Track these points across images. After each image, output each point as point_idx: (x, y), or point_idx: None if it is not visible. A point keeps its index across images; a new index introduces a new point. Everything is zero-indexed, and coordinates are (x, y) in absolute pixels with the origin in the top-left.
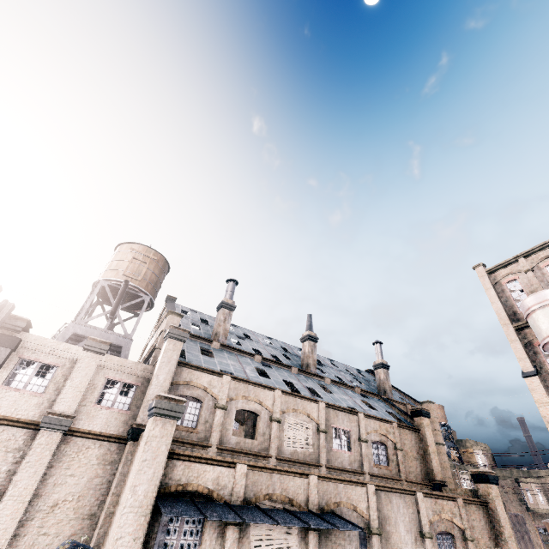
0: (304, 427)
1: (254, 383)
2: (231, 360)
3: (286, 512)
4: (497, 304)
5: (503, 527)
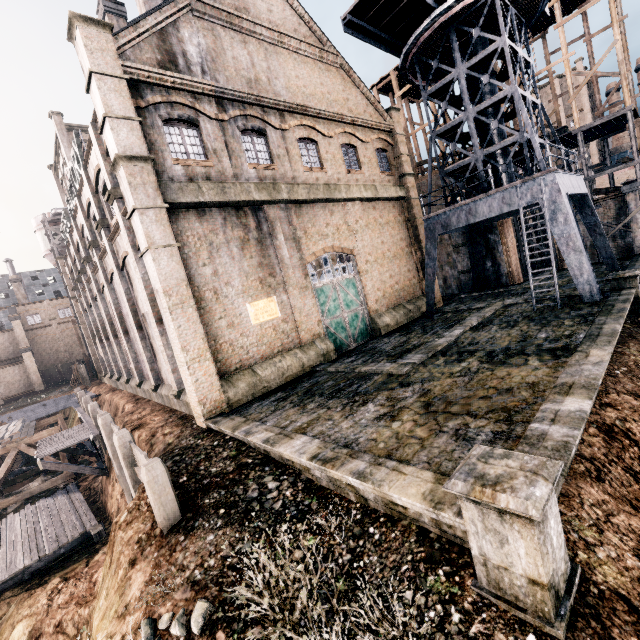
0: None
1: None
2: None
3: None
4: None
5: (28, 370)
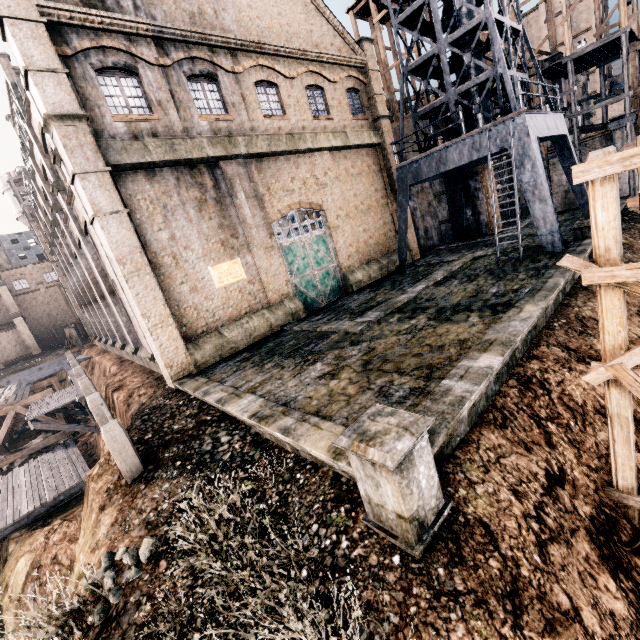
0: None
1: None
2: None
3: None
4: None
5: (22, 335)
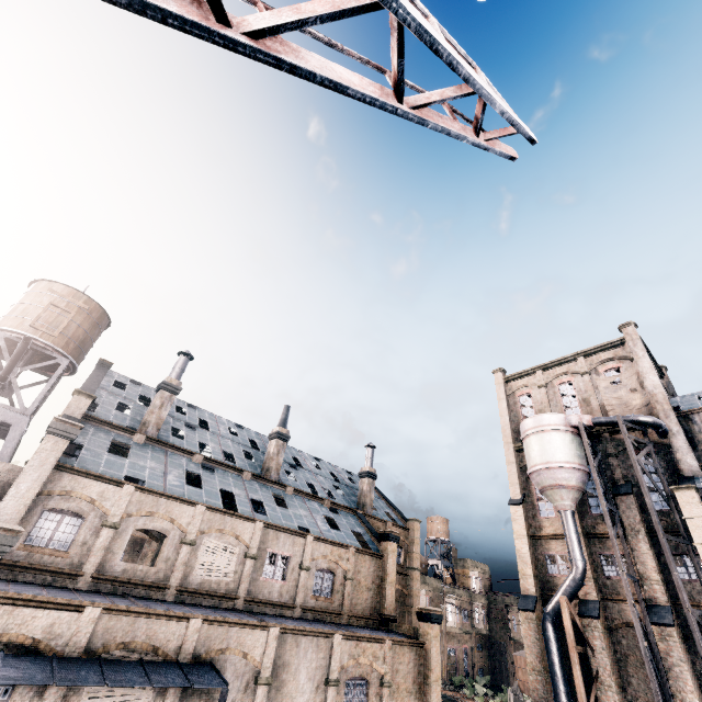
0: (228, 551)
1: (168, 496)
2: (153, 461)
3: (139, 665)
4: (505, 419)
5: (431, 670)
